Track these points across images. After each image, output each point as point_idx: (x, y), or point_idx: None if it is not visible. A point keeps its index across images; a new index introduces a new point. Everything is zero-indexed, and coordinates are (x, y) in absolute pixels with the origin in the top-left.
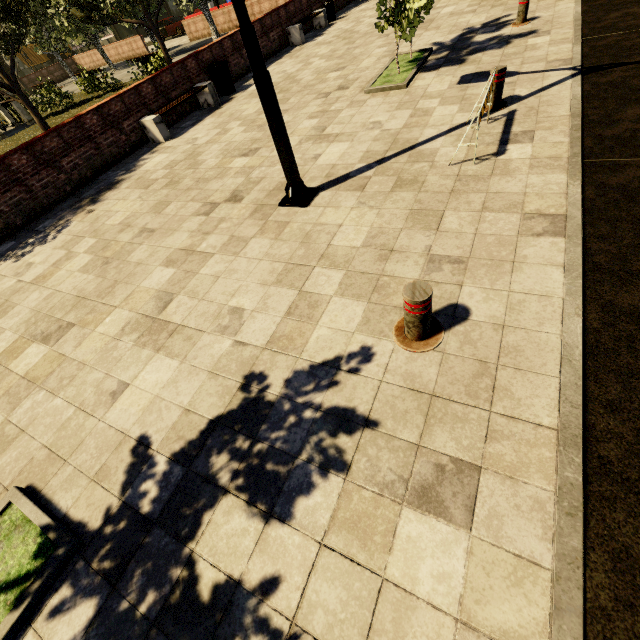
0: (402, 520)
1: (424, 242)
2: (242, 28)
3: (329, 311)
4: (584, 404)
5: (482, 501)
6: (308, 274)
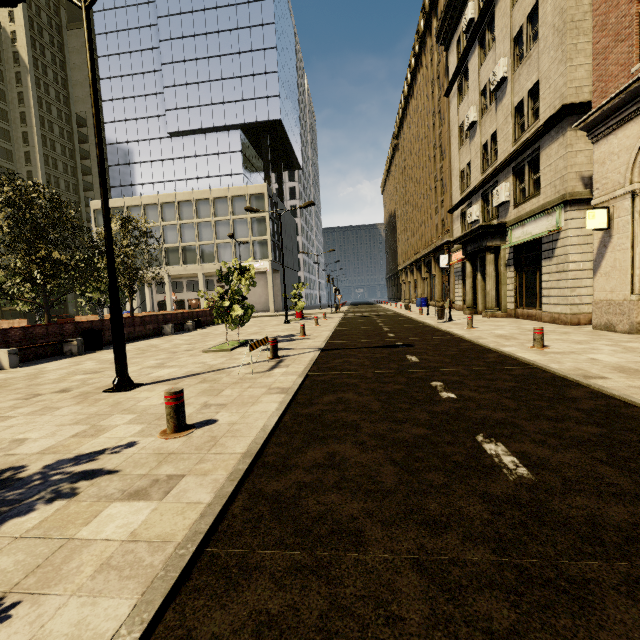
0: (109, 508)
1: (205, 400)
2: (111, 285)
3: (113, 431)
4: (266, 445)
5: (178, 487)
6: (107, 417)
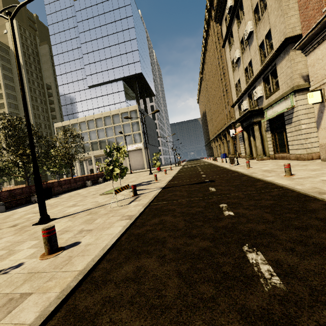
0: None
1: (83, 227)
2: (33, 165)
3: (17, 254)
4: (100, 262)
5: (20, 306)
6: (21, 244)
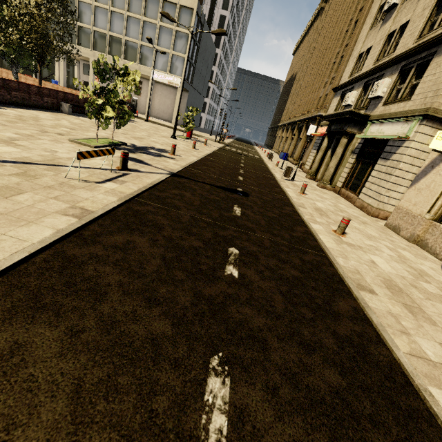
0: None
1: None
2: None
3: None
4: None
5: None
6: None
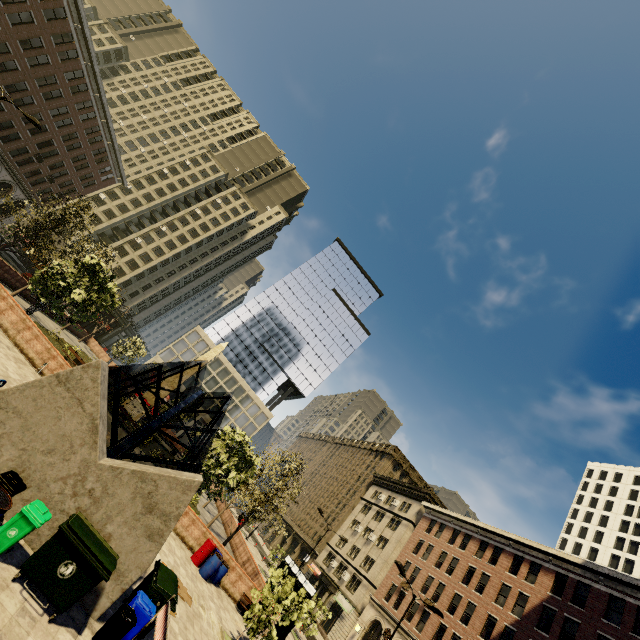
0: None
1: None
2: None
3: None
4: None
5: None
6: None
